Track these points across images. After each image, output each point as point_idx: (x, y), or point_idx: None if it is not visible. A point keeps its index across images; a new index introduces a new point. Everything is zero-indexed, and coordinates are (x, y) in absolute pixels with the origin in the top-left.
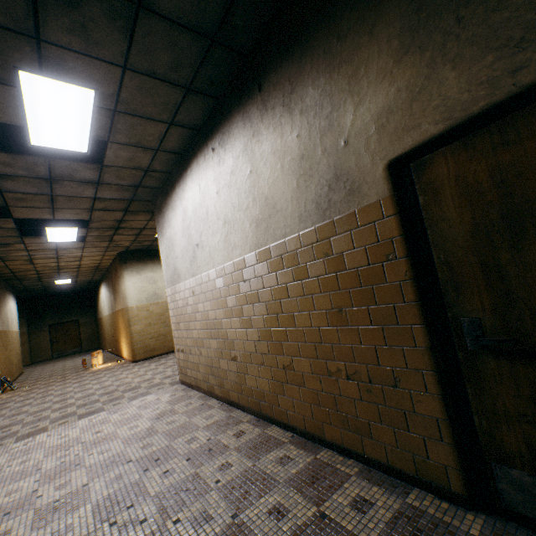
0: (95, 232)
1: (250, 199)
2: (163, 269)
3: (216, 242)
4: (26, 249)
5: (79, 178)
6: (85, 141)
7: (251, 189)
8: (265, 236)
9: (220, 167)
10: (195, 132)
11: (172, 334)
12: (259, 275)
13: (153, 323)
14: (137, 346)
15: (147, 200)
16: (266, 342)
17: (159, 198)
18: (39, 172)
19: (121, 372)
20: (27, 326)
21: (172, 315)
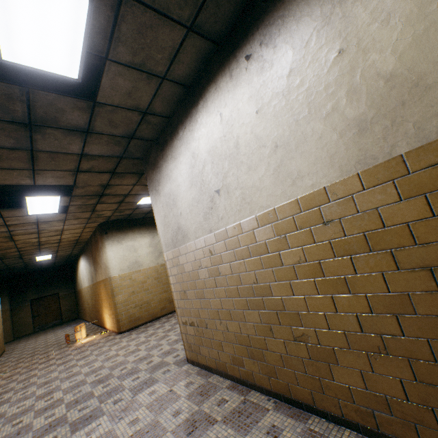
0: (78, 201)
1: (341, 94)
2: (160, 230)
3: (256, 179)
4: (5, 224)
5: (65, 124)
6: (75, 56)
7: (343, 78)
8: (386, 141)
9: (264, 73)
10: (214, 48)
11: (175, 304)
12: (368, 209)
13: (136, 291)
14: (122, 316)
15: (137, 158)
16: (393, 317)
17: (152, 152)
18: (15, 113)
19: (109, 347)
20: (9, 303)
21: (173, 282)
